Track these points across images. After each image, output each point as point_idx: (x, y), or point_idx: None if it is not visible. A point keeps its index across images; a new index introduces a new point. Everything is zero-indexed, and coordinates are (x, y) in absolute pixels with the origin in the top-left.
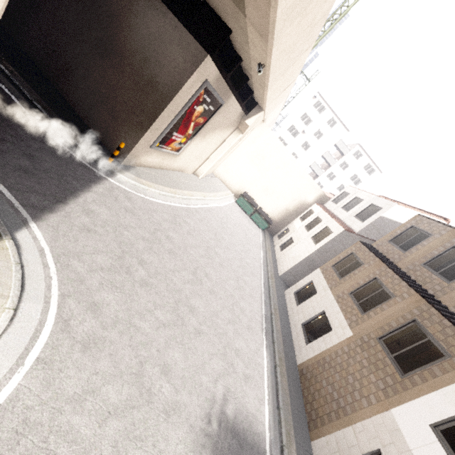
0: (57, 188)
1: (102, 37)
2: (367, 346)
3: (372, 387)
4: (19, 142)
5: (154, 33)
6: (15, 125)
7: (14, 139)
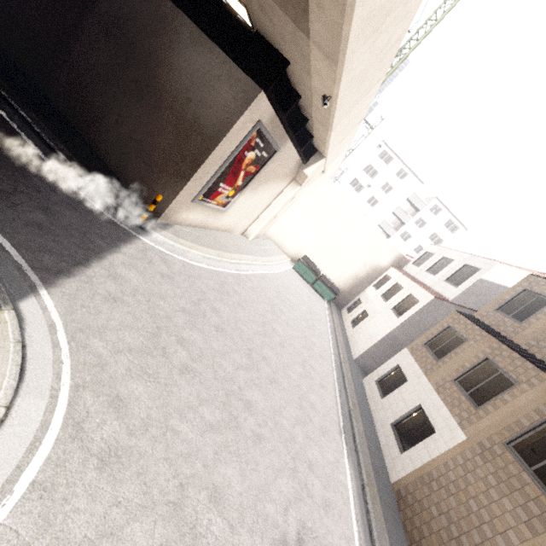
0: (77, 248)
1: (138, 79)
2: (491, 455)
3: (509, 519)
4: (35, 194)
5: (199, 70)
6: (32, 175)
7: (29, 190)
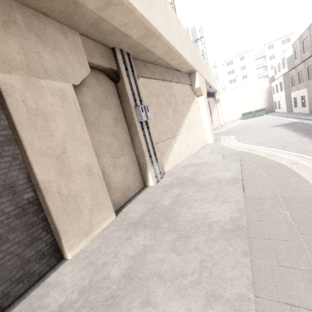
0: None
1: None
2: (309, 85)
3: None
4: None
5: None
6: None
7: None
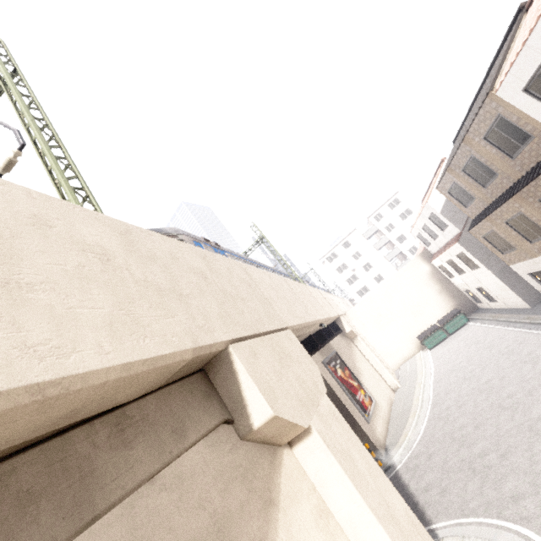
0: None
1: None
2: None
3: None
4: None
5: None
6: None
7: None
